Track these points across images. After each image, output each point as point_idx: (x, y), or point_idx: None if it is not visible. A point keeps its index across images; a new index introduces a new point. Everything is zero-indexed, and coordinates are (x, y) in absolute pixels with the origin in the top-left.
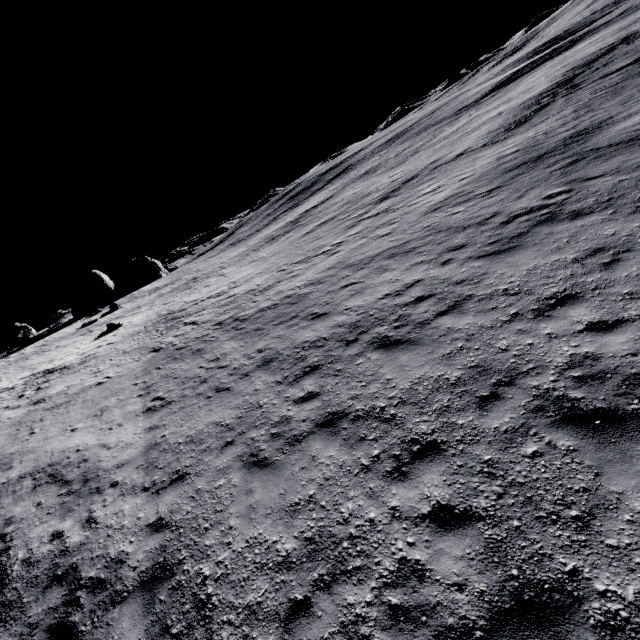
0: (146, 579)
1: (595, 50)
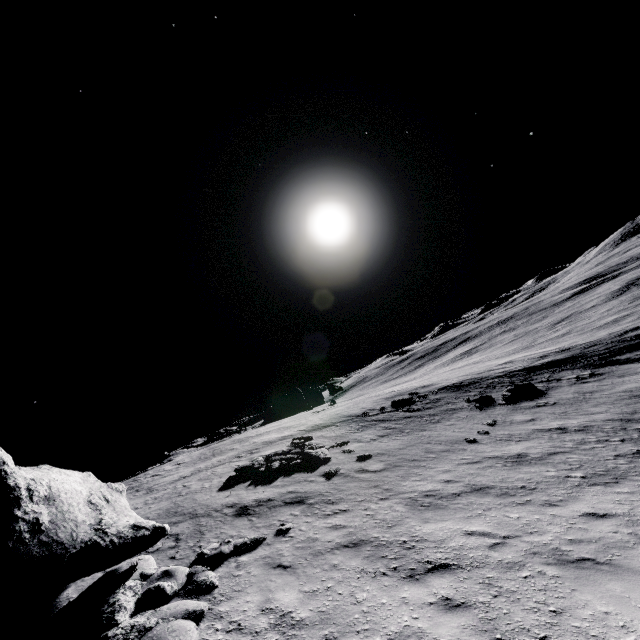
0: (609, 335)
1: (636, 276)
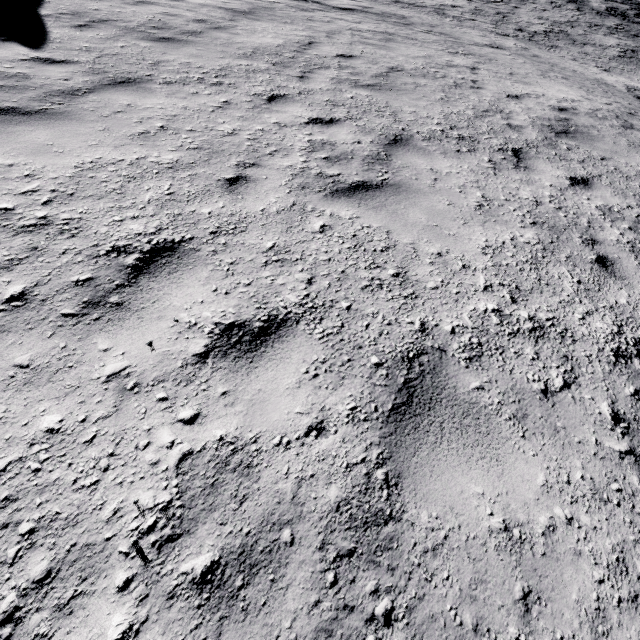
0: None
1: None
